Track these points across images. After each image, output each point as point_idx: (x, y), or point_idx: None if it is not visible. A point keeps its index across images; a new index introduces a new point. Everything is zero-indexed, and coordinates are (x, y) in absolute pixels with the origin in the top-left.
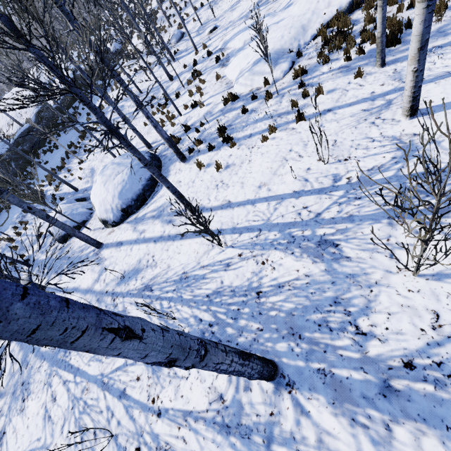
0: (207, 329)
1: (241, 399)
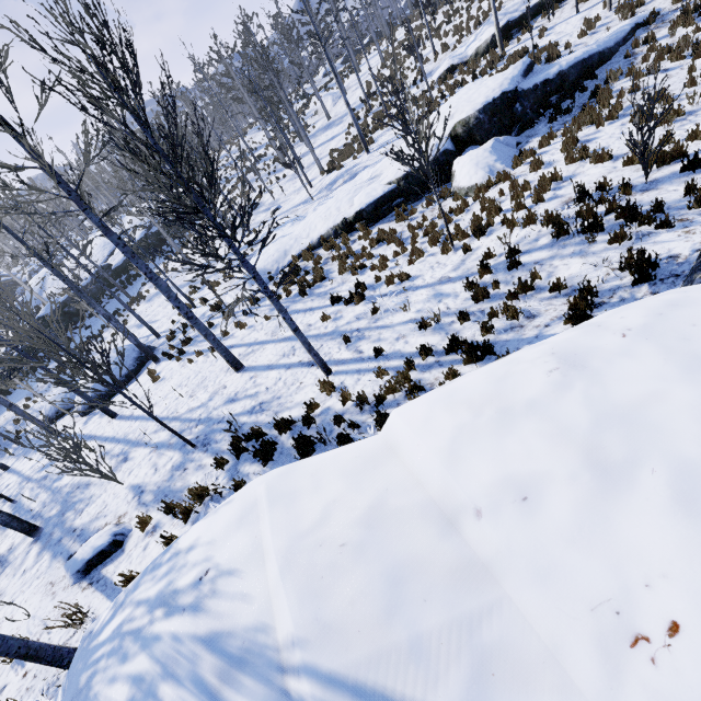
0: (42, 509)
1: (17, 548)
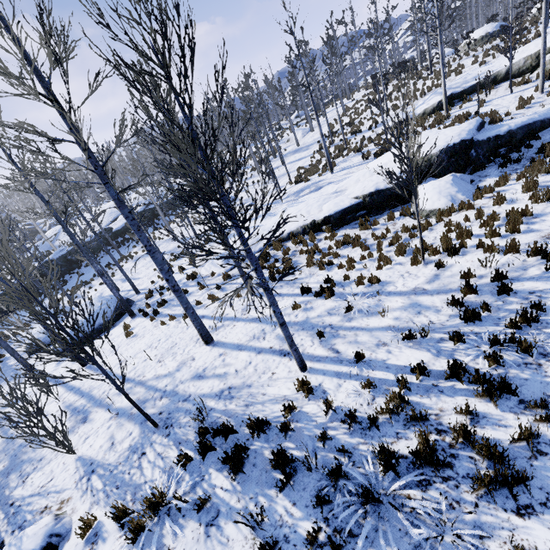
0: None
1: None
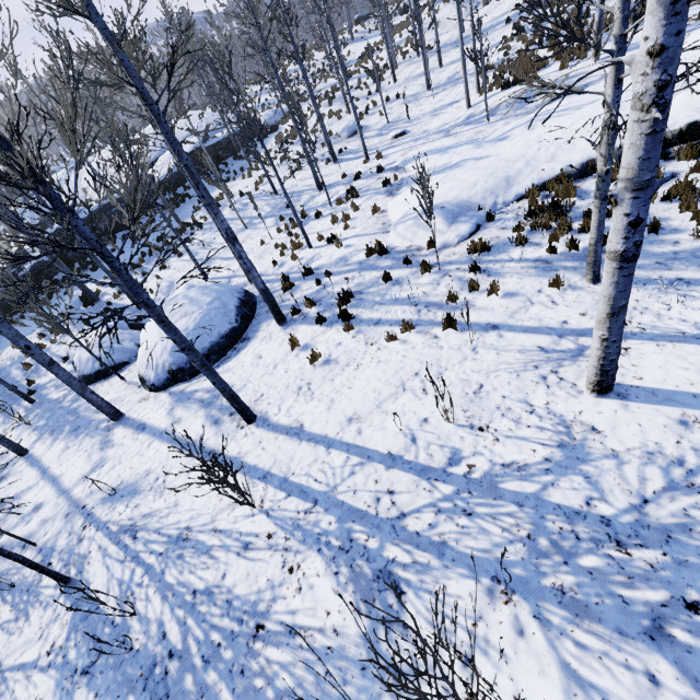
0: (163, 659)
1: None
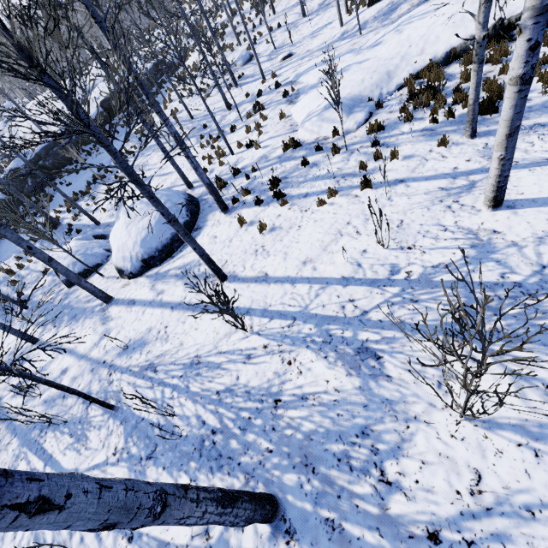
0: (208, 436)
1: (229, 540)
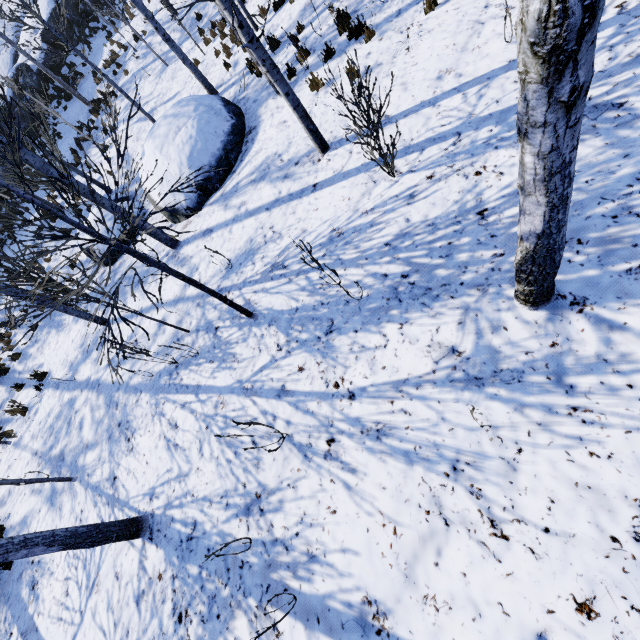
0: (400, 282)
1: (491, 344)
